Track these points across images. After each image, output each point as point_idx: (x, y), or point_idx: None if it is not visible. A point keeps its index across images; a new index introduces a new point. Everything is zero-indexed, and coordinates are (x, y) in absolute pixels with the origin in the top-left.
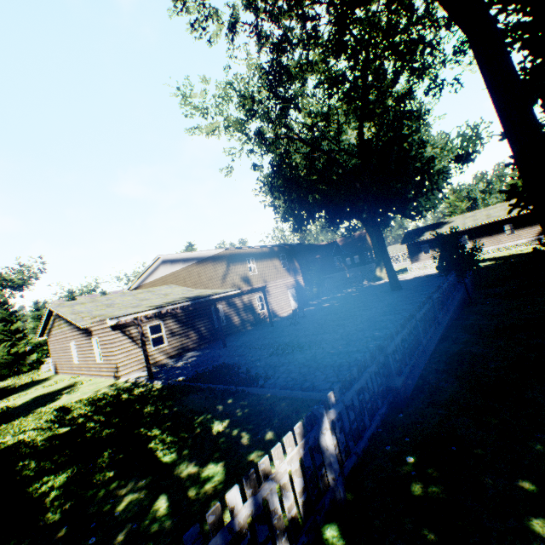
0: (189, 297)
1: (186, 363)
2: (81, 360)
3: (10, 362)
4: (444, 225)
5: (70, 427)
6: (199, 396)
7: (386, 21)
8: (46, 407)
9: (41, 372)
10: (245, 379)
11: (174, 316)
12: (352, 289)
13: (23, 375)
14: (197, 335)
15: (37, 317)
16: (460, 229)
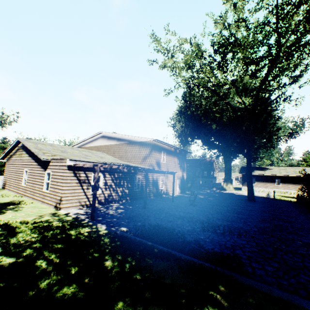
0: (122, 163)
1: (117, 212)
2: (28, 185)
3: None
4: (266, 169)
5: (14, 259)
6: (167, 263)
7: (299, 34)
8: None
9: None
10: (208, 255)
11: (111, 173)
12: (209, 190)
13: None
14: (121, 192)
15: (1, 147)
16: (278, 174)
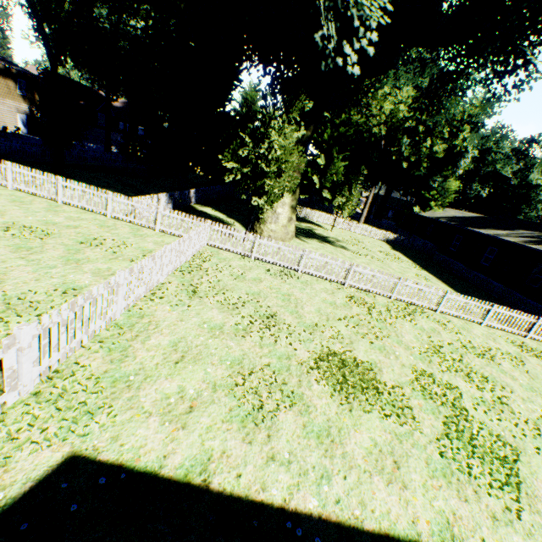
0: None
1: None
2: None
3: None
4: None
5: None
6: None
7: None
8: None
9: None
10: None
11: None
12: (95, 146)
13: None
14: None
15: None
16: None
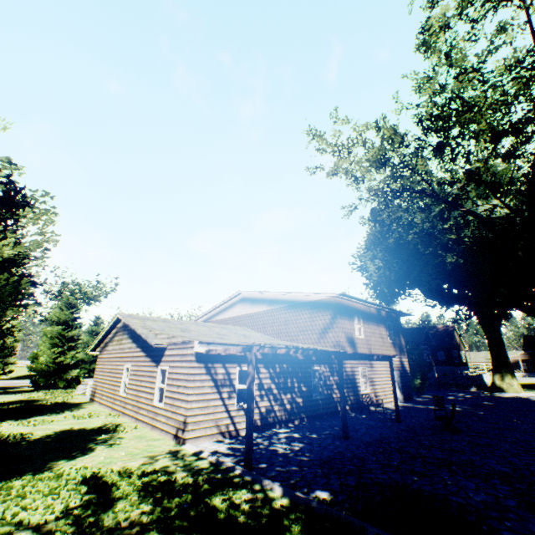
0: (285, 344)
1: (292, 450)
2: (130, 393)
3: (51, 371)
4: None
5: None
6: None
7: None
8: (70, 462)
9: (75, 393)
10: None
11: (269, 364)
12: (464, 393)
13: (56, 390)
14: (289, 402)
15: (92, 331)
16: None
